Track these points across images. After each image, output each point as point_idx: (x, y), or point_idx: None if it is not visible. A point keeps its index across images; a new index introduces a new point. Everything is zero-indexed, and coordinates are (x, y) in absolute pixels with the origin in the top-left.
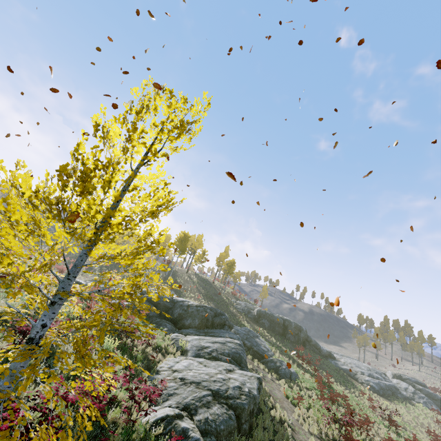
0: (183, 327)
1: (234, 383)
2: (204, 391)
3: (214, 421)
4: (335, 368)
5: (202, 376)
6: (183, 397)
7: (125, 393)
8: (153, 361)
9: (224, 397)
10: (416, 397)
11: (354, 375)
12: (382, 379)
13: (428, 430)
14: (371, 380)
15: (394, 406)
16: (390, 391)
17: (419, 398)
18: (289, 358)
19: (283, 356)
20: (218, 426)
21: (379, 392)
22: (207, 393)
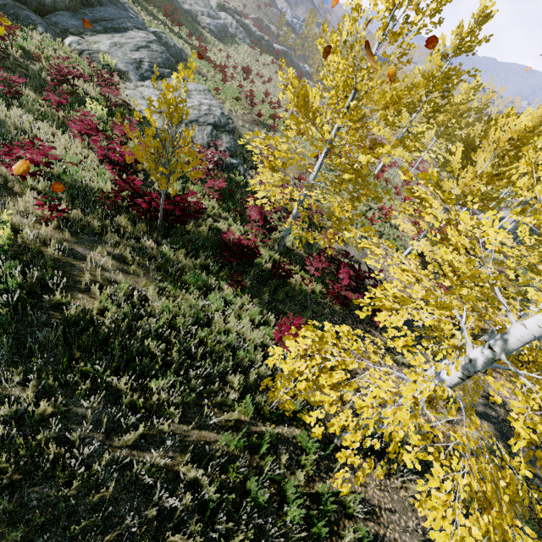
0: (45, 10)
1: (218, 111)
2: (208, 127)
3: (231, 147)
4: (181, 12)
5: (192, 113)
6: (202, 139)
7: (185, 158)
8: (125, 107)
9: (222, 127)
10: (238, 33)
11: (196, 18)
12: (216, 17)
13: (257, 73)
14: (211, 23)
15: (231, 52)
16: (224, 33)
17: (240, 34)
18: (154, 18)
19: (149, 17)
20: (235, 149)
21: (218, 37)
22: (211, 129)
